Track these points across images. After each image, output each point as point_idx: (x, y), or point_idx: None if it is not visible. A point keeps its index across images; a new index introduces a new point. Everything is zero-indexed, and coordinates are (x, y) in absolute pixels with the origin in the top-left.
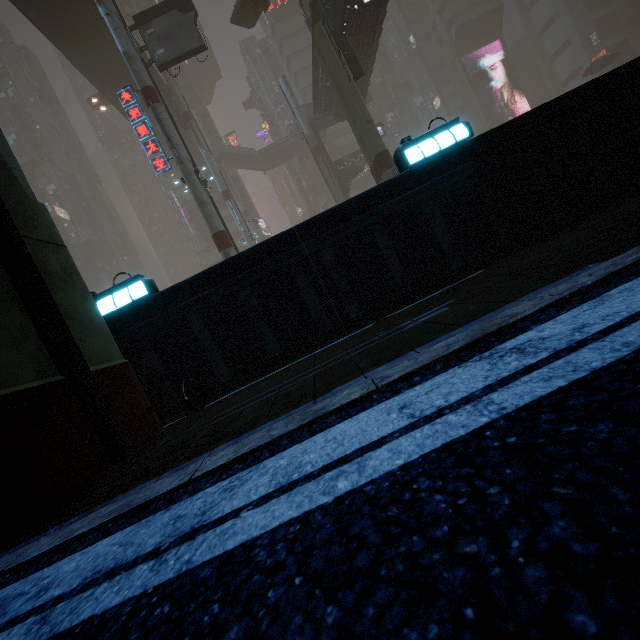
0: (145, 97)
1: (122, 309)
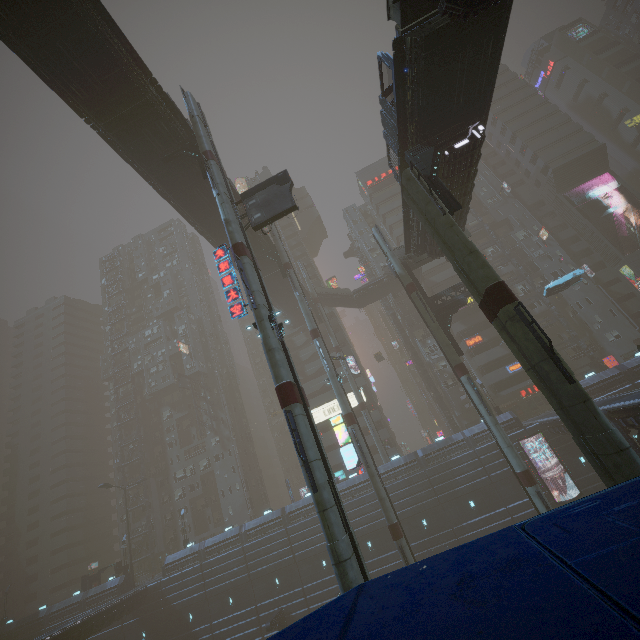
0: (234, 252)
1: None
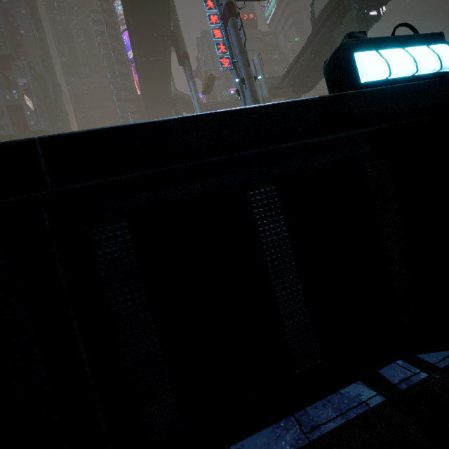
0: (229, 9)
1: None
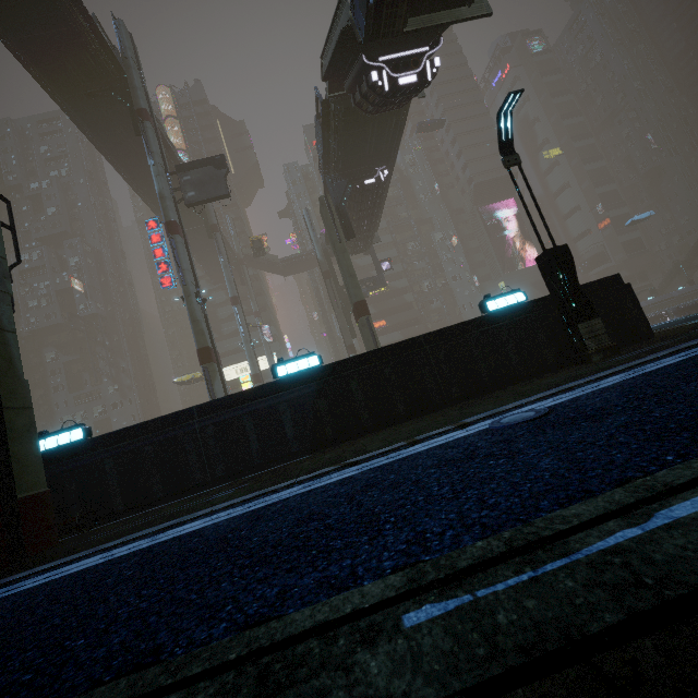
0: (167, 229)
1: (62, 446)
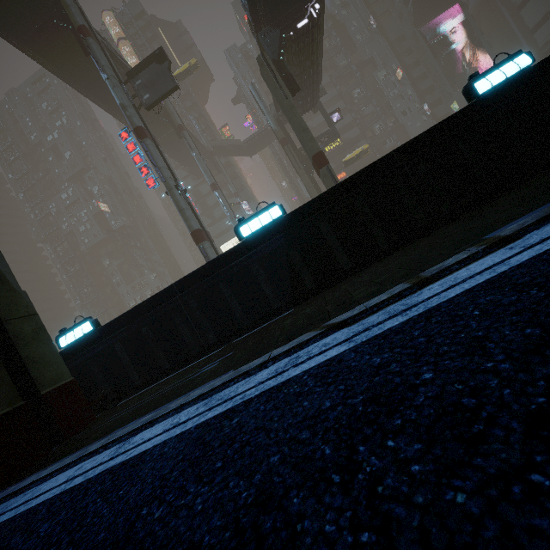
0: (136, 135)
1: (80, 339)
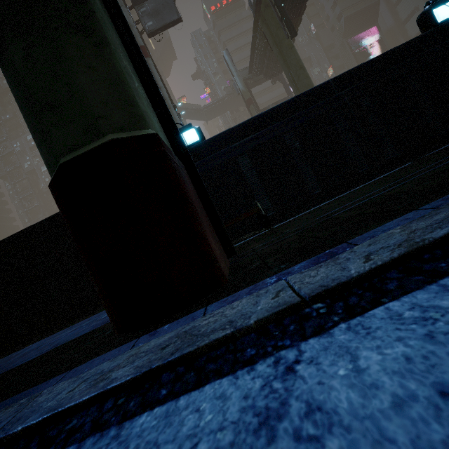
0: None
1: None
